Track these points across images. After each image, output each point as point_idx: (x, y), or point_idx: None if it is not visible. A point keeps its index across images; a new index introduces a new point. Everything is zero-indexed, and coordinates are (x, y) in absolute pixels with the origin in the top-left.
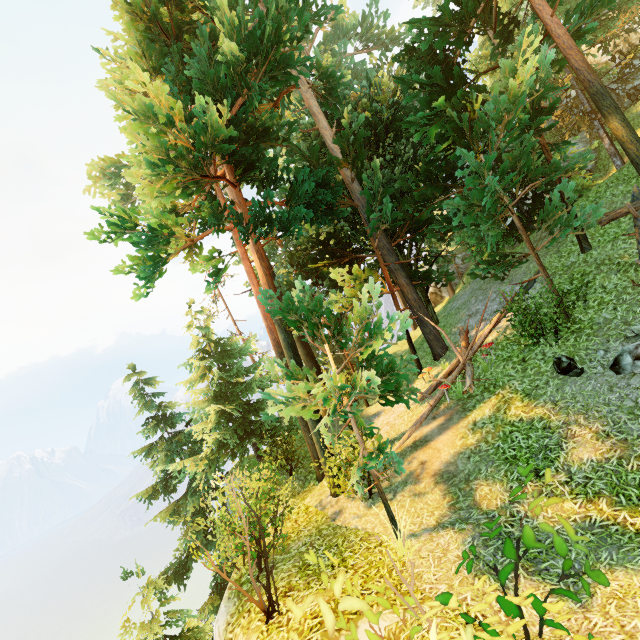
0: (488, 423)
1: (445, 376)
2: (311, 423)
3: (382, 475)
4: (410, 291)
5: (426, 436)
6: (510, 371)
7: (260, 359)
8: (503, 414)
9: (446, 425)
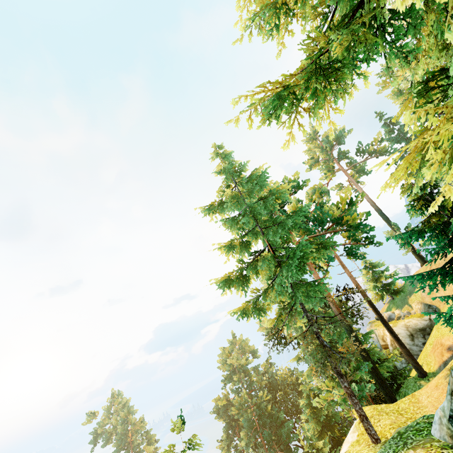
0: None
1: None
2: None
3: None
4: None
5: None
6: None
7: None
8: None
9: None
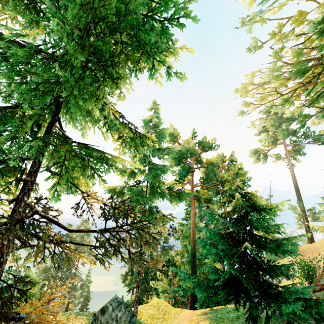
0: None
1: None
2: None
3: None
4: None
5: None
6: None
7: None
8: None
9: None
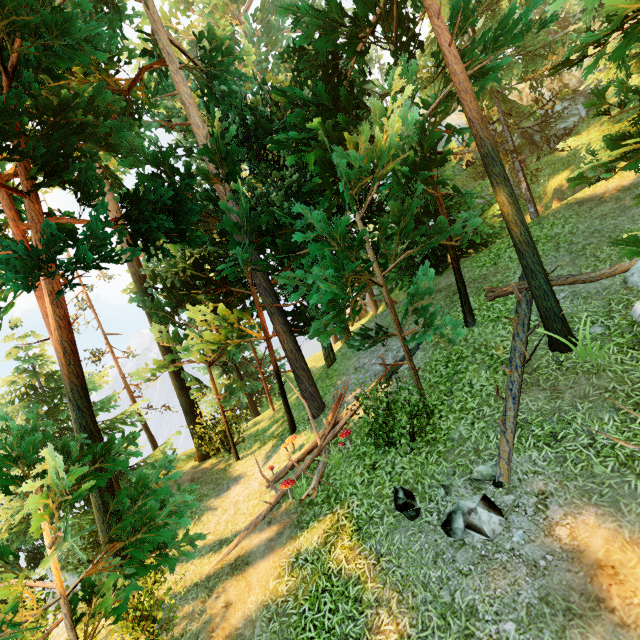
0: (309, 562)
1: (304, 455)
2: (101, 535)
3: (176, 618)
4: (287, 340)
5: (250, 553)
6: (357, 478)
7: (111, 397)
8: (327, 553)
9: (274, 543)
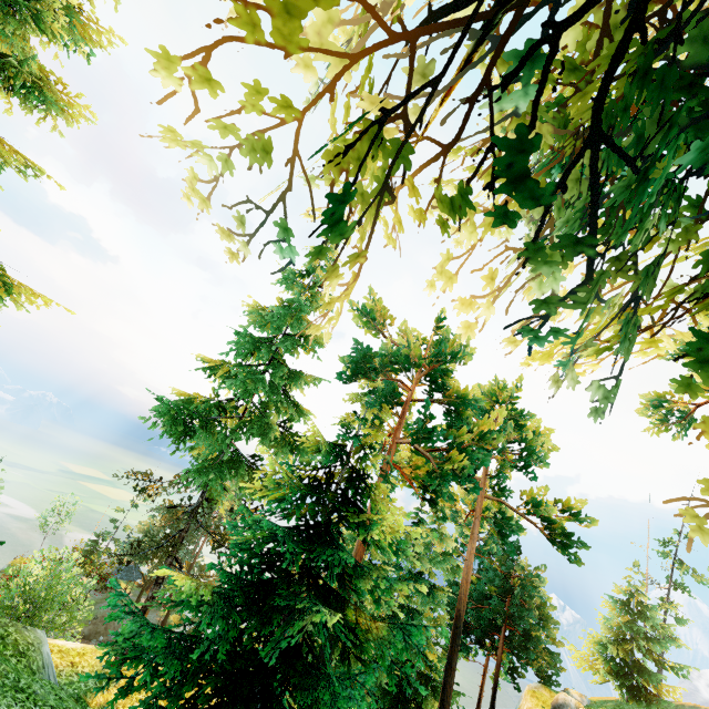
0: None
1: None
2: None
3: None
4: None
5: None
6: None
7: None
8: None
9: None
